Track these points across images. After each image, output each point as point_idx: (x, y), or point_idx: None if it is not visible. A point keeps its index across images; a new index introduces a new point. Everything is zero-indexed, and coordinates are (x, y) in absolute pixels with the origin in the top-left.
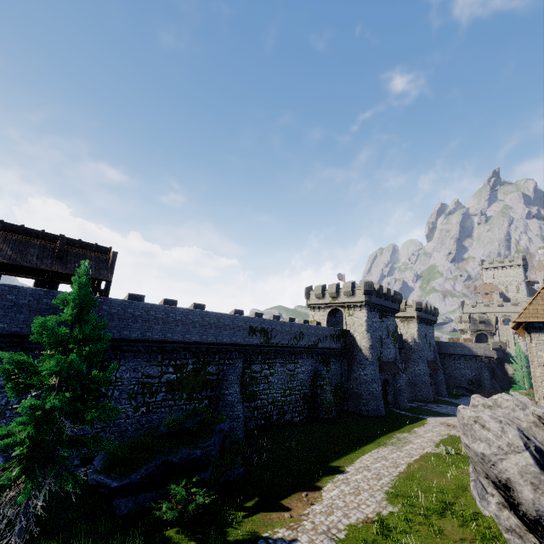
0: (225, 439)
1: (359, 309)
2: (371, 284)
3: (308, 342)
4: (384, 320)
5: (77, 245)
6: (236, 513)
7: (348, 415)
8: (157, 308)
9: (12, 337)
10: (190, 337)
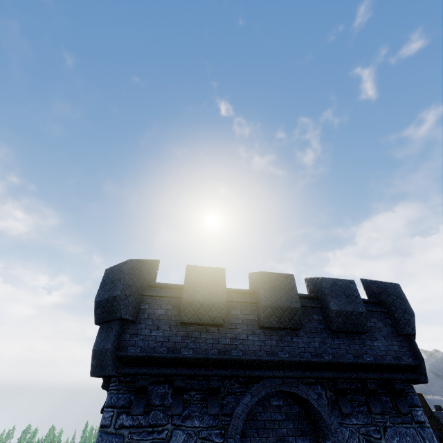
0: None
1: None
2: None
3: None
4: None
5: None
6: None
7: None
8: None
9: None
10: None
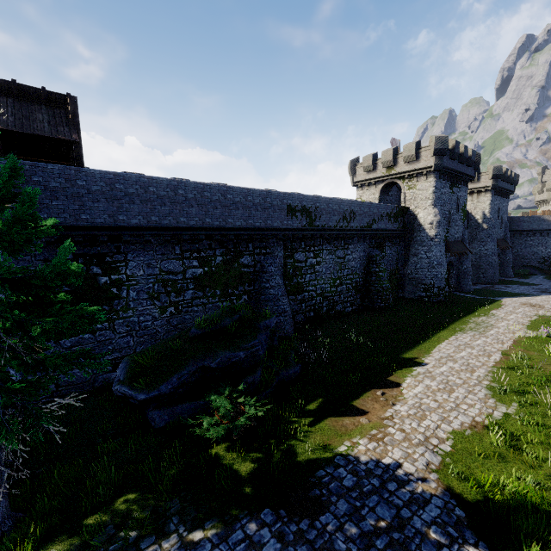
0: (273, 335)
1: (425, 178)
2: (444, 139)
3: (360, 223)
4: (455, 191)
5: (13, 90)
6: (299, 420)
7: (407, 302)
8: (158, 182)
9: None
10: (212, 222)
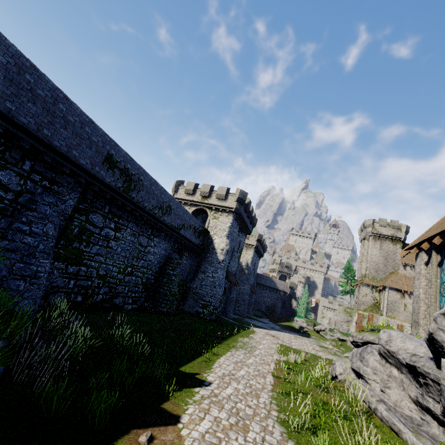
0: None
1: (227, 215)
2: (245, 194)
3: (172, 221)
4: (240, 235)
5: None
6: None
7: (186, 313)
8: None
9: None
10: None
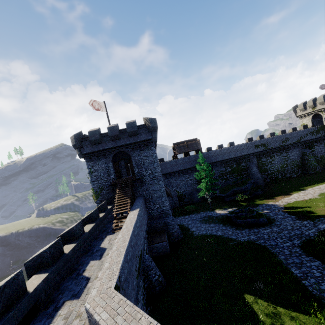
0: (253, 185)
1: None
2: None
3: (292, 141)
4: None
5: (189, 141)
6: (258, 200)
7: None
8: (217, 151)
9: (188, 169)
10: (231, 156)
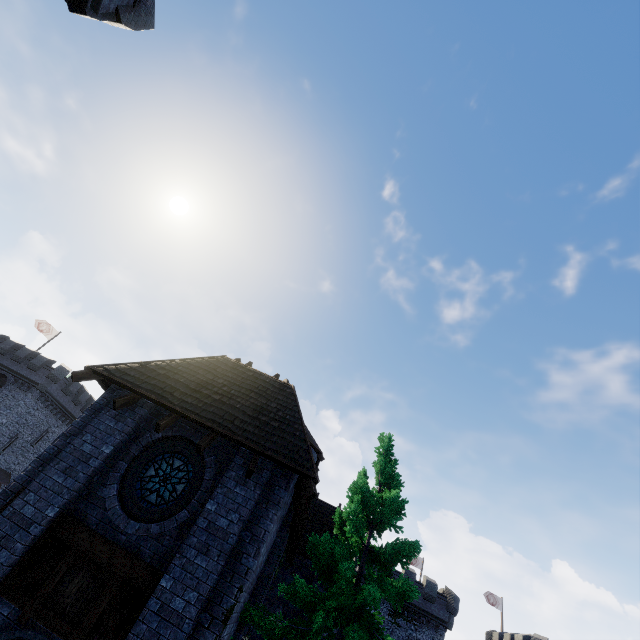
0: None
1: None
2: None
3: None
4: (403, 624)
5: None
6: None
7: None
8: None
9: None
10: None
